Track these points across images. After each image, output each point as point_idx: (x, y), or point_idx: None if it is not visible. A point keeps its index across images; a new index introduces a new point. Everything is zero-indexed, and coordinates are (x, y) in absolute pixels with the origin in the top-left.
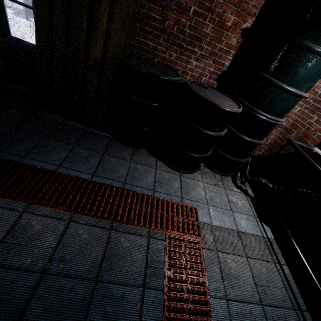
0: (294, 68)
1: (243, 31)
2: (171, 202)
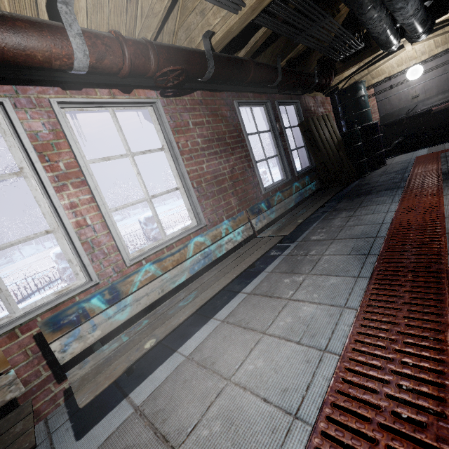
0: (365, 103)
1: (332, 110)
2: (416, 159)
